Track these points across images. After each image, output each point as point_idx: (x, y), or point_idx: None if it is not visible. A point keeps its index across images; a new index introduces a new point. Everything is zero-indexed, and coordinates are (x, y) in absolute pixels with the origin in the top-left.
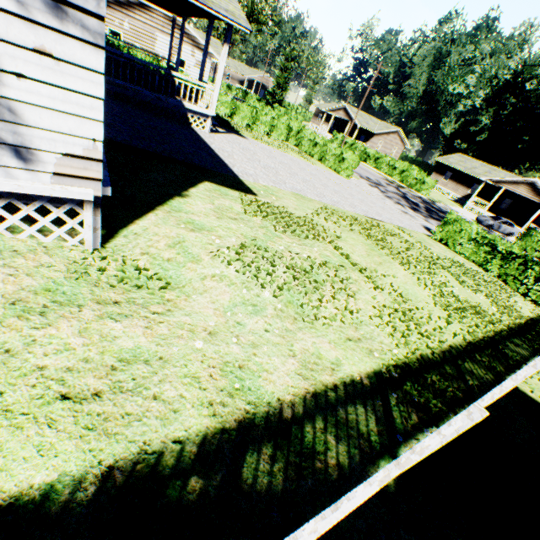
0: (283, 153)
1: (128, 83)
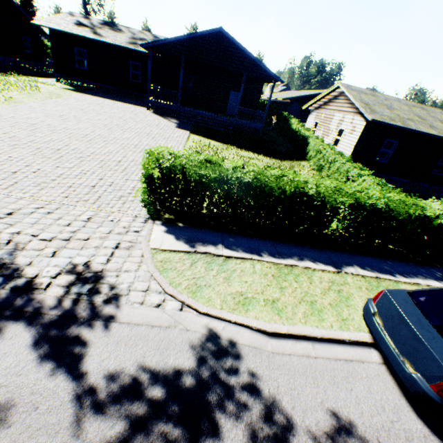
0: (174, 141)
1: (170, 102)
